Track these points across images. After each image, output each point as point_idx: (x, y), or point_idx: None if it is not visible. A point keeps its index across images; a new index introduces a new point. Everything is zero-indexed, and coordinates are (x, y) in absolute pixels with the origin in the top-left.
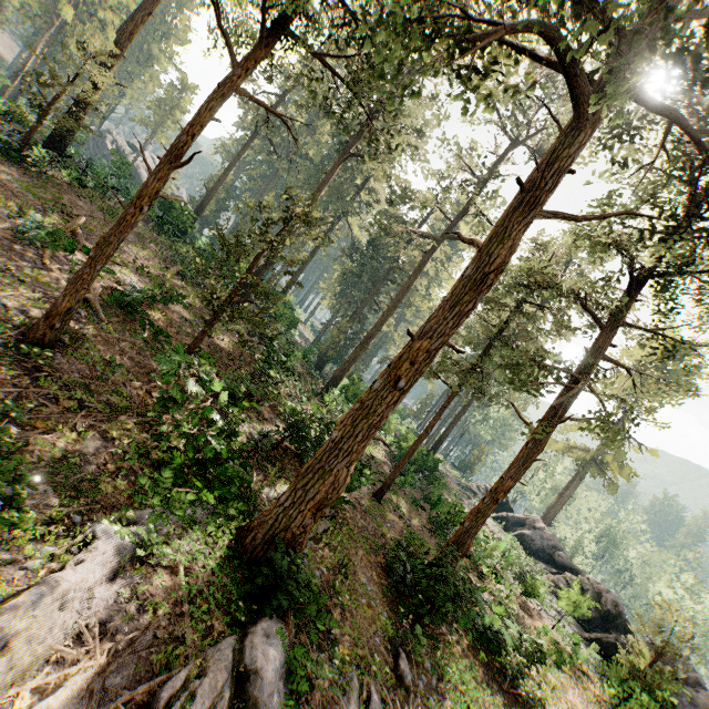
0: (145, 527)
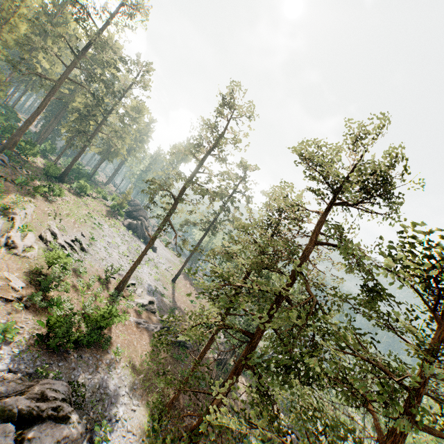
0: None
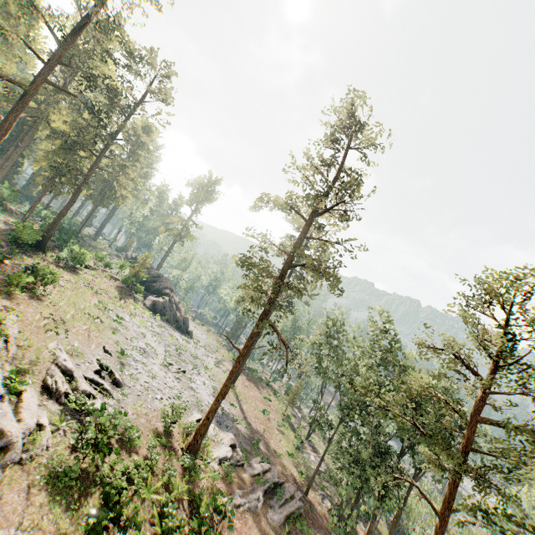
0: None
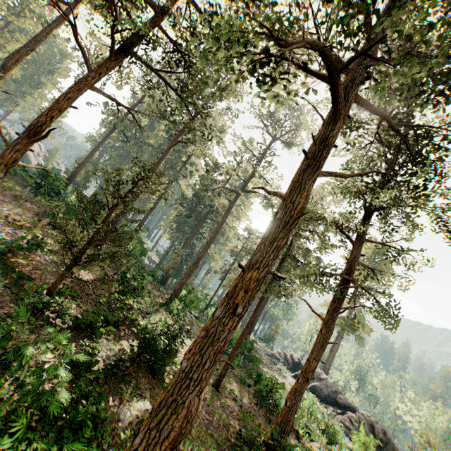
0: None
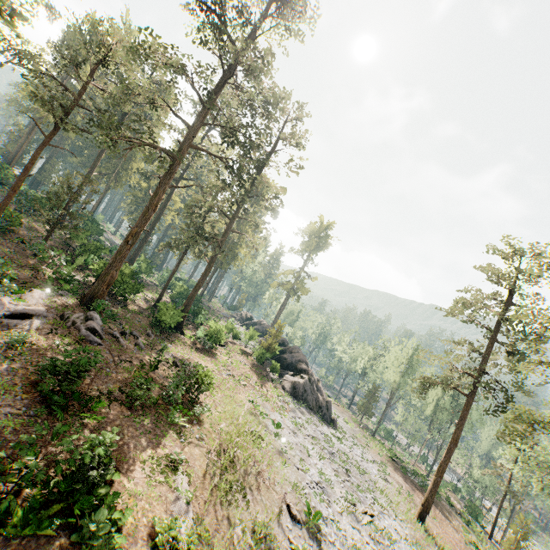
0: (47, 292)
